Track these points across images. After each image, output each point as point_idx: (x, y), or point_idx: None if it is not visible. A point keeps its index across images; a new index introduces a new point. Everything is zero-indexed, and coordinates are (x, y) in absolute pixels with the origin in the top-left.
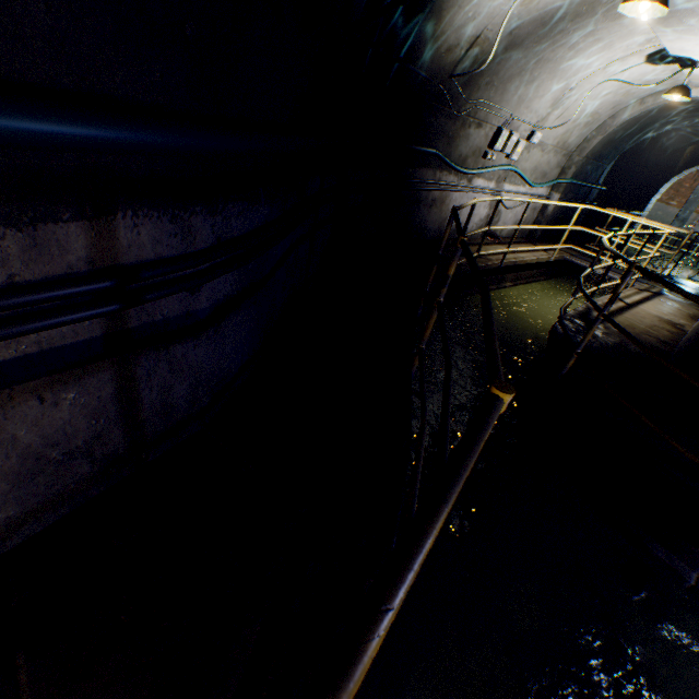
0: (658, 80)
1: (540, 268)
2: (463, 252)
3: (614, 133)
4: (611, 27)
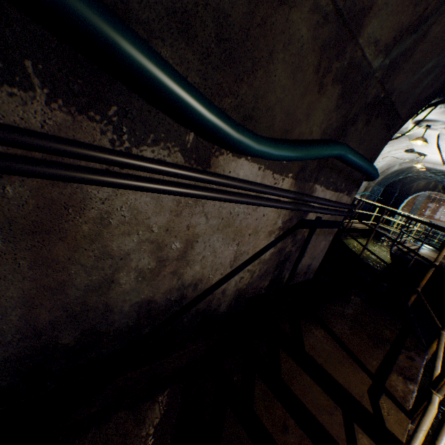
0: (407, 158)
1: (360, 231)
2: (392, 212)
3: (386, 175)
4: (394, 140)
